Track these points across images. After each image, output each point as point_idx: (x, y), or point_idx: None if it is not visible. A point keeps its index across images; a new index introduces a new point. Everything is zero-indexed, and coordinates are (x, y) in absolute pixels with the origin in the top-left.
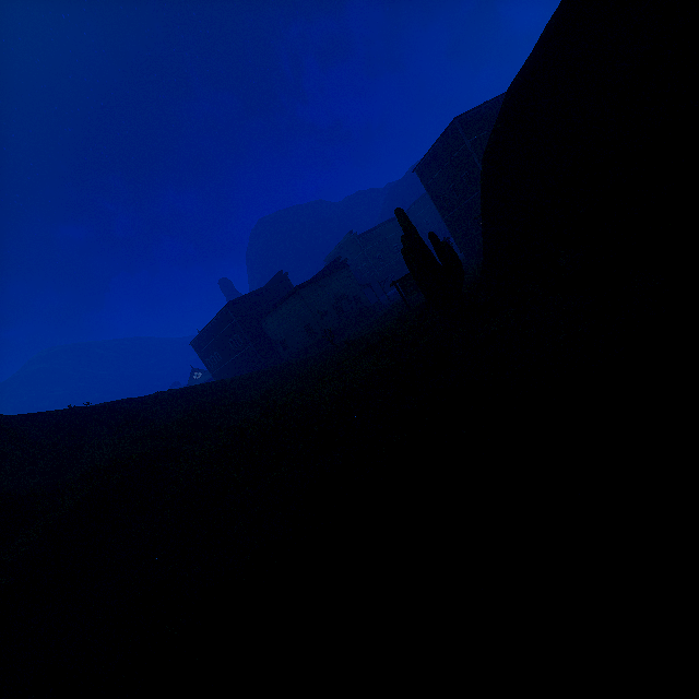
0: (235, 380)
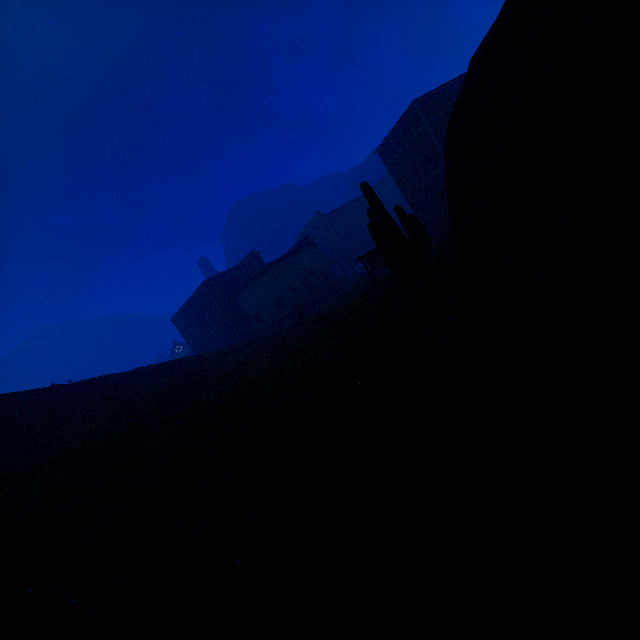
0: (211, 354)
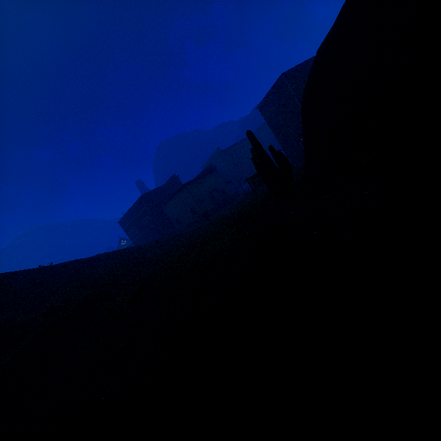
0: (146, 245)
